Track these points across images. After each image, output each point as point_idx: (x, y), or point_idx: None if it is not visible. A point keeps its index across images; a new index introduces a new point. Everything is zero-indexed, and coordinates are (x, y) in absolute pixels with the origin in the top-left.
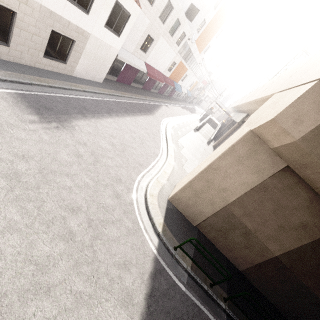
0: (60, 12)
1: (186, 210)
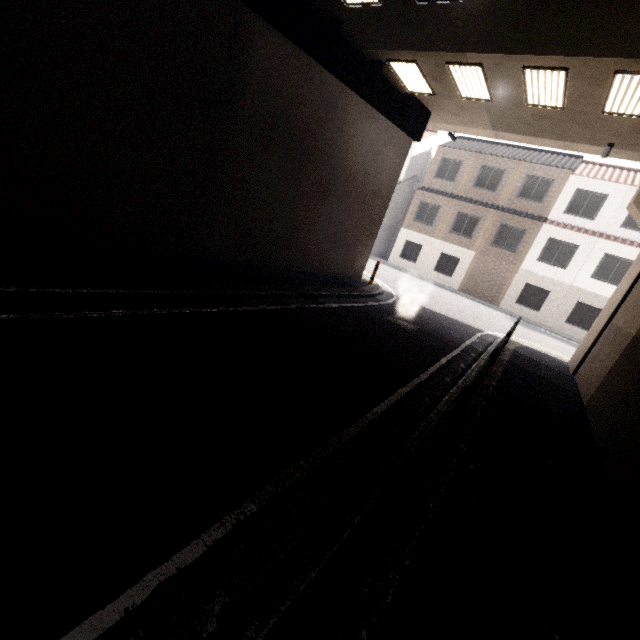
0: (588, 288)
1: (574, 360)
